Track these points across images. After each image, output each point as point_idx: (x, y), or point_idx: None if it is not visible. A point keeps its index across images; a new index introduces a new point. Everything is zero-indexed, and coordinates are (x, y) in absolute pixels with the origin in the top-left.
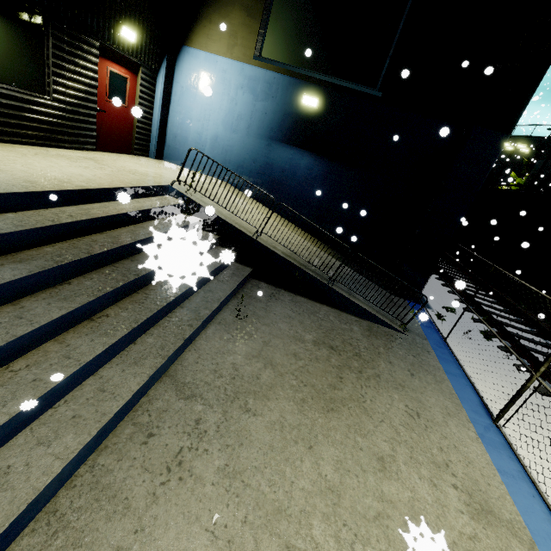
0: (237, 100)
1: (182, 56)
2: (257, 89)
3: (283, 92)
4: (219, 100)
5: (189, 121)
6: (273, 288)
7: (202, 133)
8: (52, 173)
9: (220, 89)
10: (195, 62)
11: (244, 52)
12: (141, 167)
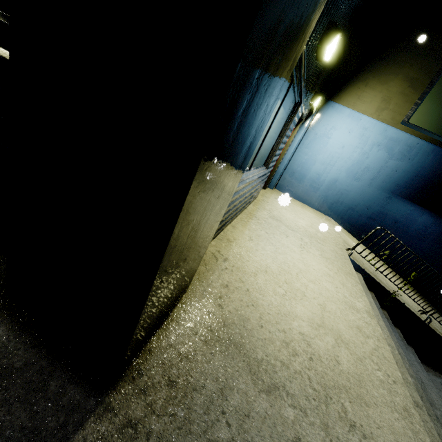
0: (369, 154)
1: (325, 109)
2: (395, 149)
3: (422, 157)
4: (351, 151)
5: (313, 163)
6: (434, 373)
7: (322, 175)
8: (327, 286)
9: (355, 142)
10: (336, 116)
11: (393, 116)
12: (296, 218)
